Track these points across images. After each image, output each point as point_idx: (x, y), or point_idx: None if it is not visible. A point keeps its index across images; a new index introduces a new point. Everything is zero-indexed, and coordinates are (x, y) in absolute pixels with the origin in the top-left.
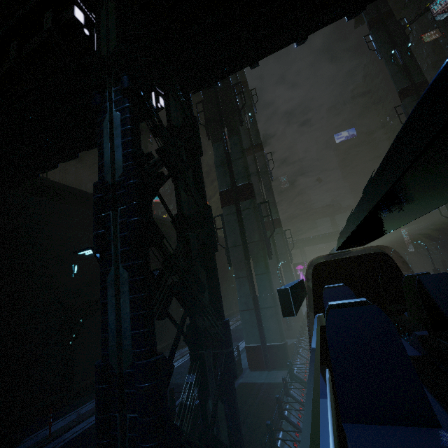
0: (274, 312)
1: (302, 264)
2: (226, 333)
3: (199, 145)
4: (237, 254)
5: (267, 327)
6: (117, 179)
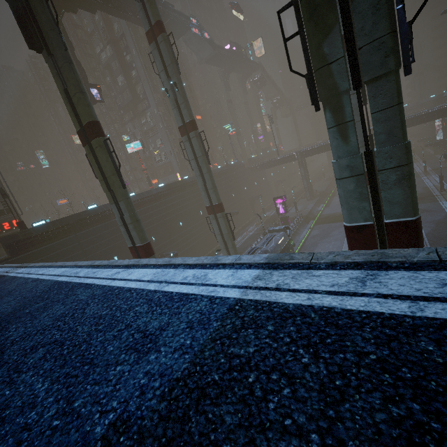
0: None
1: (281, 198)
2: None
3: None
4: None
5: None
6: None
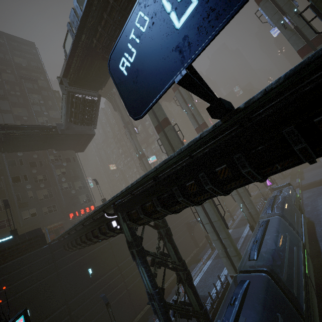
0: (238, 258)
1: None
2: (206, 315)
3: (170, 233)
4: (209, 228)
5: (237, 266)
6: (152, 293)
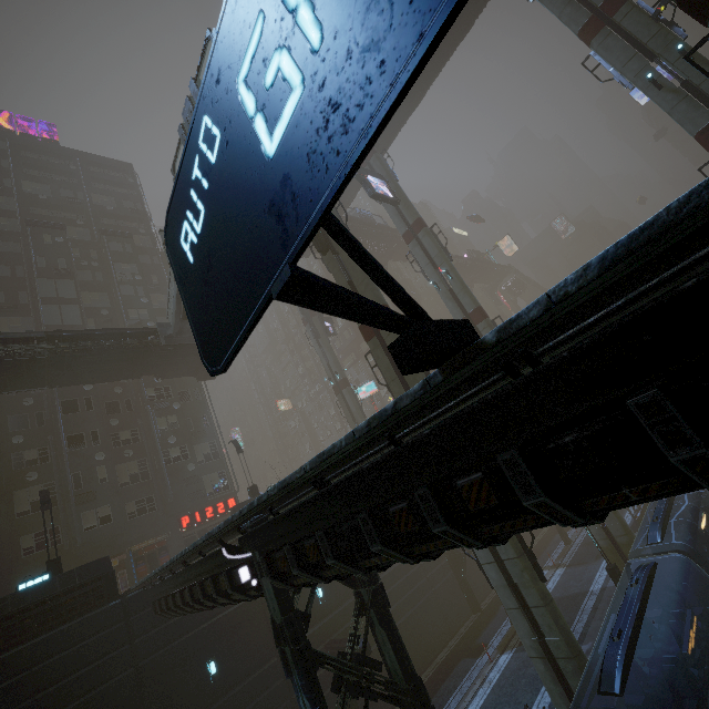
0: (577, 667)
1: None
2: None
3: (383, 602)
4: (494, 575)
5: (575, 688)
6: None
